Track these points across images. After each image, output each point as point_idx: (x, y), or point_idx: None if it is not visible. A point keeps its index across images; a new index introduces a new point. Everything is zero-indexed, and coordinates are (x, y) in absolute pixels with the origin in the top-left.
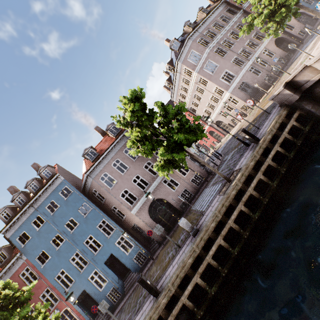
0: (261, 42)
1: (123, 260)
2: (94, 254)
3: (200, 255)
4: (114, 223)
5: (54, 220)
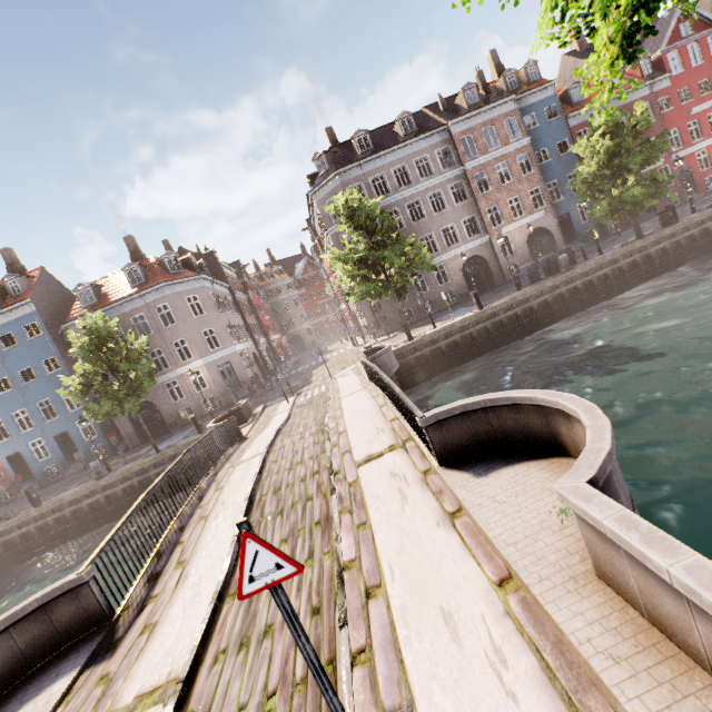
0: (446, 249)
1: (79, 445)
2: (45, 422)
3: (82, 498)
4: (84, 400)
5: (6, 358)
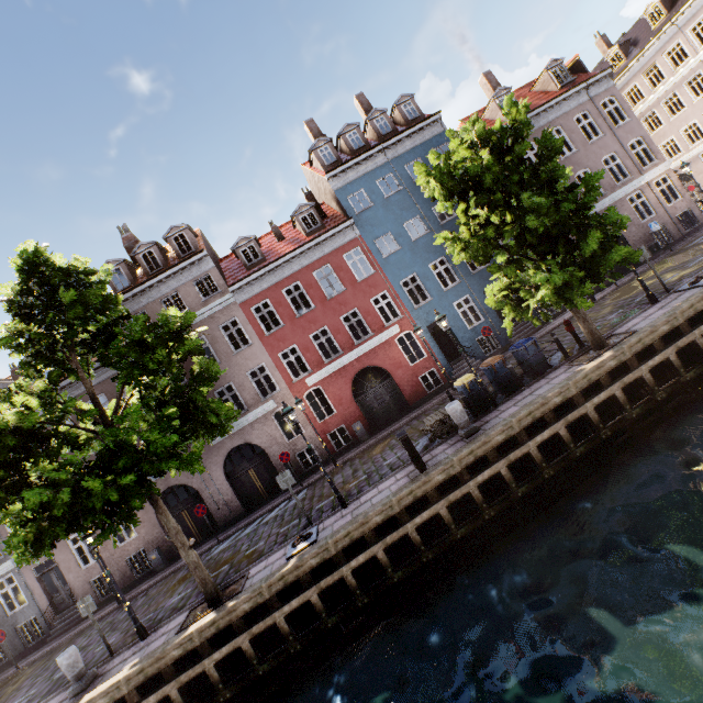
0: None
1: None
2: (470, 272)
3: None
4: None
5: (415, 192)
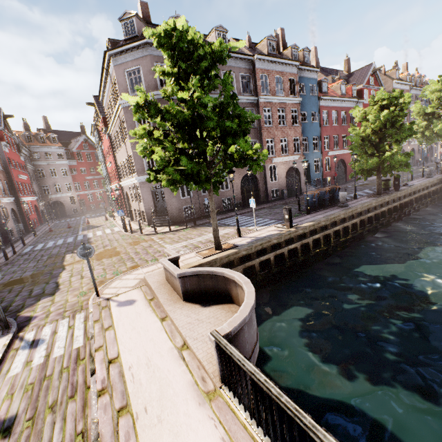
0: None
1: None
2: None
3: None
4: None
5: None
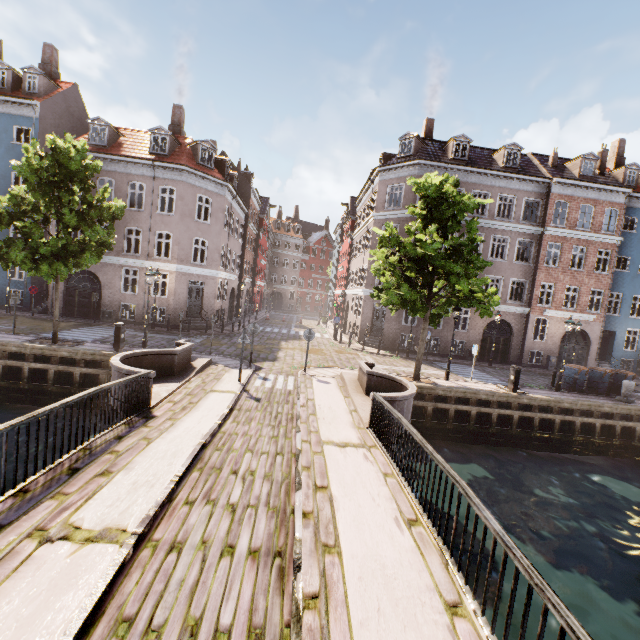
0: None
1: None
2: None
3: None
4: None
5: None
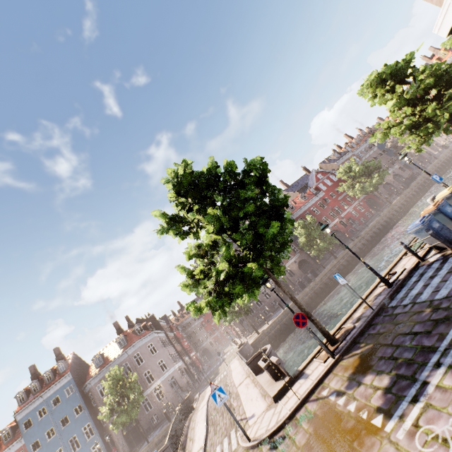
0: None
1: None
2: None
3: None
4: (96, 429)
5: (54, 413)
